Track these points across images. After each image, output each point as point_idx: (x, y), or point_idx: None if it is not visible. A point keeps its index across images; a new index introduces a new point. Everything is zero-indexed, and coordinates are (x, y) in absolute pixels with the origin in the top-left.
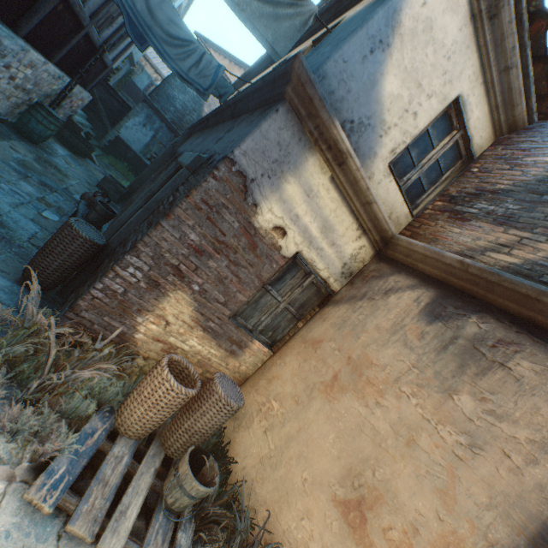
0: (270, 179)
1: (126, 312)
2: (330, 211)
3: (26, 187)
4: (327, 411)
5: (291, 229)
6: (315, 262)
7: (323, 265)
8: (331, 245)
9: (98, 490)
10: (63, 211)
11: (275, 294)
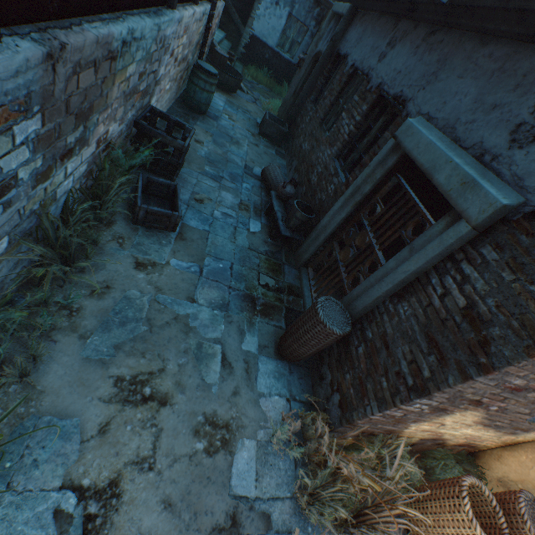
0: None
1: (399, 422)
2: None
3: (226, 197)
4: None
5: None
6: None
7: None
8: None
9: None
10: (258, 209)
11: None
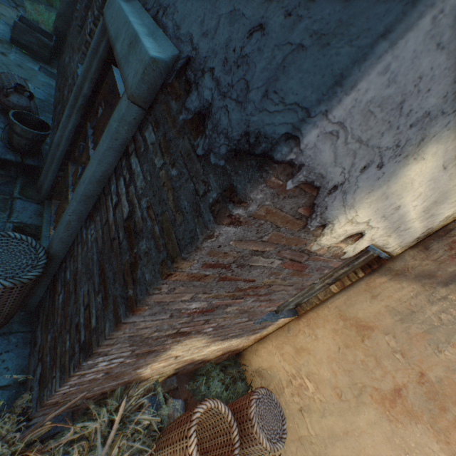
0: (379, 168)
1: (119, 376)
2: None
3: None
4: (386, 431)
5: (374, 228)
6: (387, 244)
7: (396, 242)
8: (426, 218)
9: None
10: None
11: None
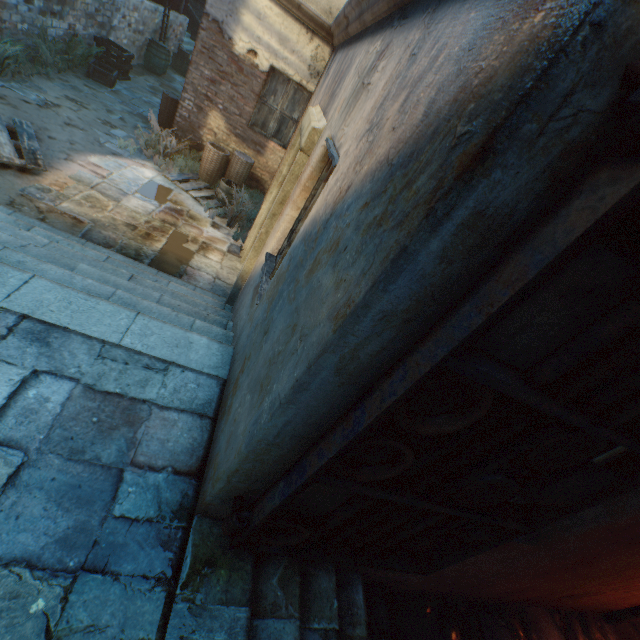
0: (232, 18)
1: (194, 130)
2: (280, 26)
3: (156, 100)
4: None
5: (259, 50)
6: (286, 71)
7: (293, 72)
8: (292, 53)
9: (189, 185)
10: None
11: (271, 105)
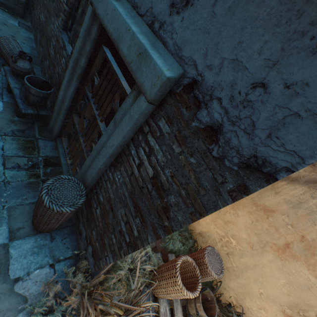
0: None
1: None
2: None
3: None
4: (279, 265)
5: None
6: None
7: None
8: None
9: None
10: None
11: None
